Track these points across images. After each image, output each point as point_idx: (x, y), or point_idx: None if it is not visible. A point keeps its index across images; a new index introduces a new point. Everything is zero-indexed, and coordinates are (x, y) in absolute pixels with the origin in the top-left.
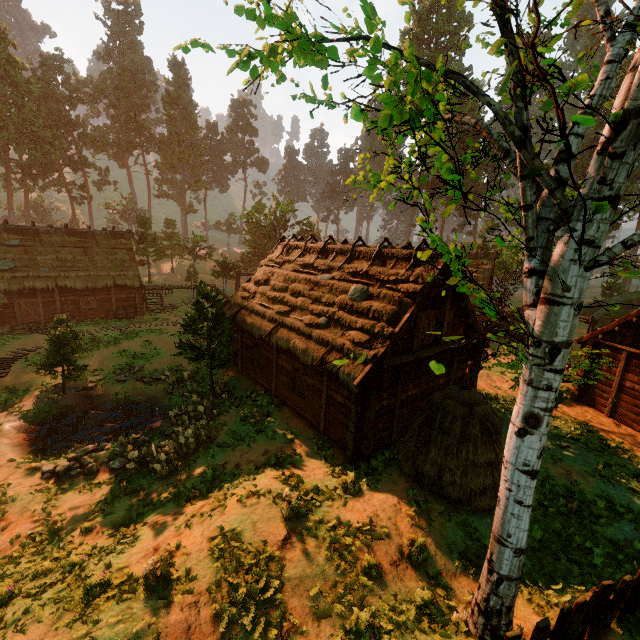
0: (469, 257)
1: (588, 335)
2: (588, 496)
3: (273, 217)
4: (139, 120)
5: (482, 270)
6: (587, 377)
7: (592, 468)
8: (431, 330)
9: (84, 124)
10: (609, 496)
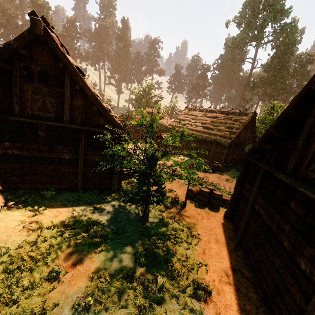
0: (235, 114)
1: (245, 154)
2: (33, 300)
3: (142, 91)
4: (103, 47)
5: (239, 123)
6: (239, 196)
7: (110, 273)
8: (49, 106)
9: (79, 48)
10: (46, 314)
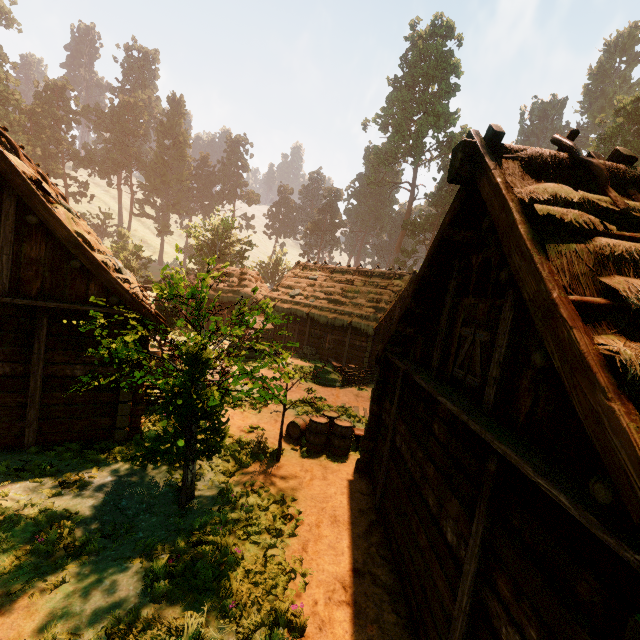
0: (382, 277)
1: (382, 346)
2: None
3: (210, 231)
4: (129, 144)
5: (389, 291)
6: (378, 426)
7: (73, 634)
8: None
9: (73, 141)
10: None
